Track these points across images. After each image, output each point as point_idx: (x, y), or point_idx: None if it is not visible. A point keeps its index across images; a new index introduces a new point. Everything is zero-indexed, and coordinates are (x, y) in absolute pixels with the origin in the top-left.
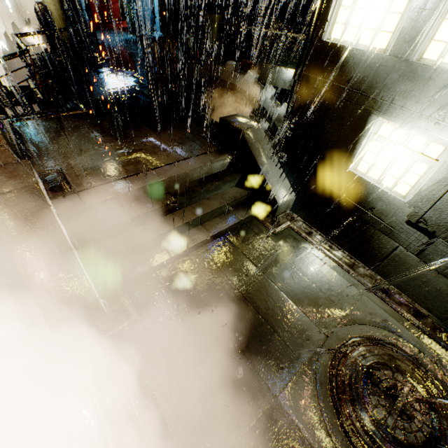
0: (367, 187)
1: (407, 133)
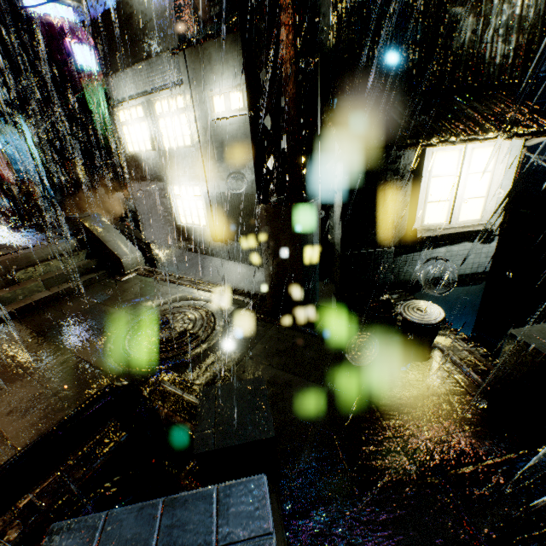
0: (190, 230)
1: (184, 187)
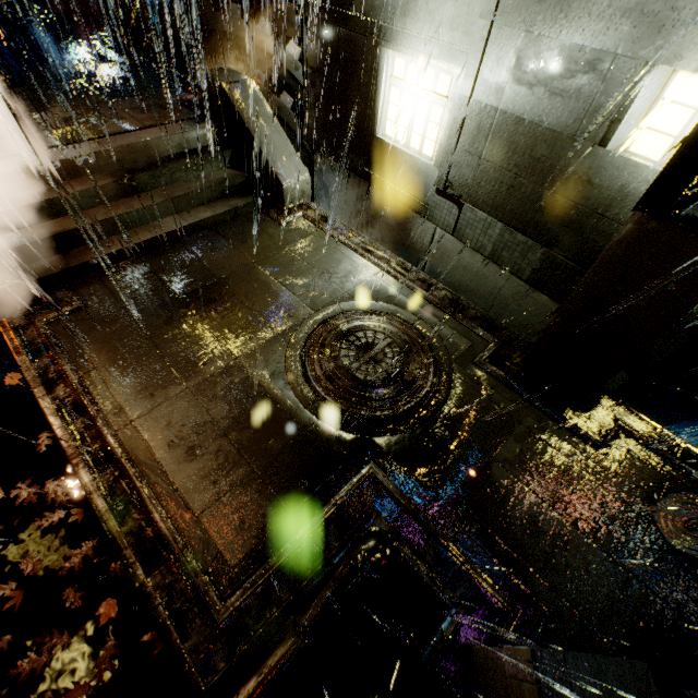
0: (397, 156)
1: (418, 67)
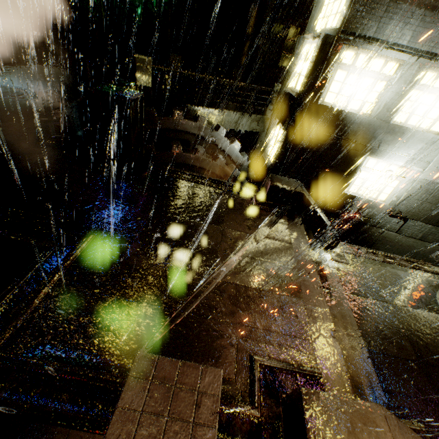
0: (360, 201)
1: (386, 164)
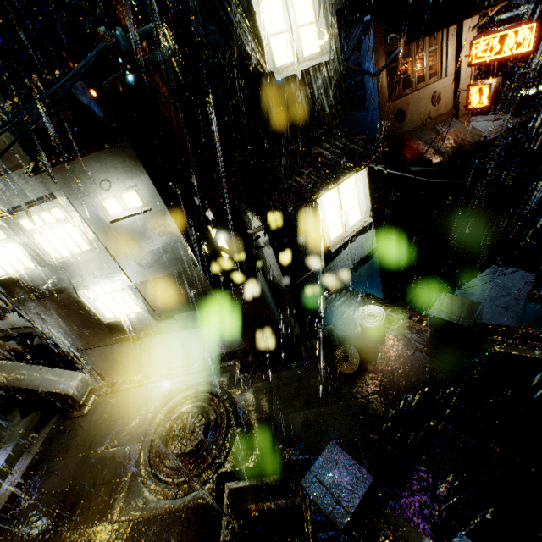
0: (125, 322)
1: (99, 287)
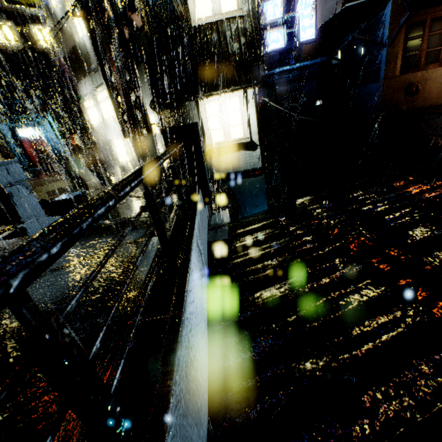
0: (124, 165)
1: (117, 140)
